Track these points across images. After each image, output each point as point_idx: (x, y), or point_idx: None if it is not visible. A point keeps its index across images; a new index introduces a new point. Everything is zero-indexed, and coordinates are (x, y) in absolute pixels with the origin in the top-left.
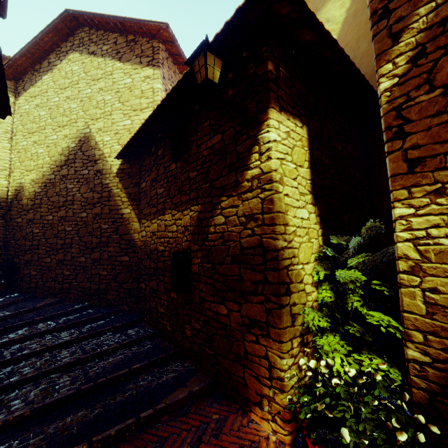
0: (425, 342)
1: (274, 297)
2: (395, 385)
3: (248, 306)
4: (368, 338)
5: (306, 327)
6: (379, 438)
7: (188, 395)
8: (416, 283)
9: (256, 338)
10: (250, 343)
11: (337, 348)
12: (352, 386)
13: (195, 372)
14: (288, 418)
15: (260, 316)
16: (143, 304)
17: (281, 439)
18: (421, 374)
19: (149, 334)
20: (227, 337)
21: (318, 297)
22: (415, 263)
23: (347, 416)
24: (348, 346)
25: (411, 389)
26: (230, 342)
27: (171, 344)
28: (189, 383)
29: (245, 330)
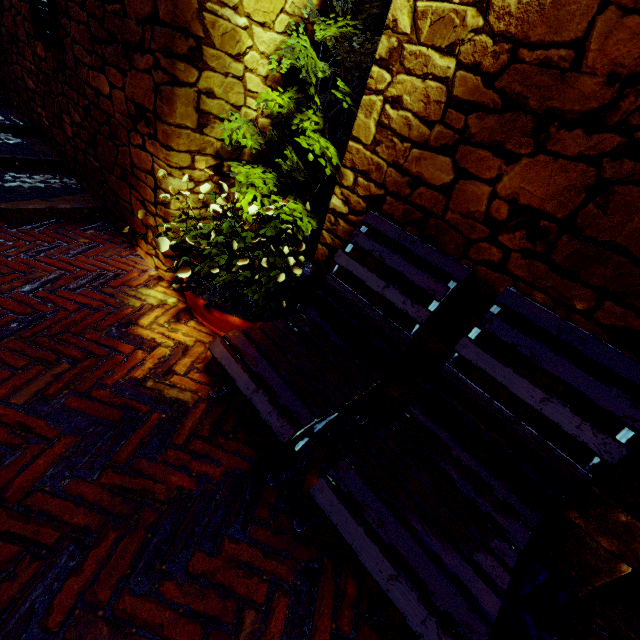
0: (353, 187)
1: (165, 59)
2: (288, 227)
3: (134, 77)
4: (298, 176)
5: (234, 150)
6: (242, 275)
7: (48, 211)
8: (383, 85)
9: (143, 141)
10: (136, 149)
11: (256, 183)
12: (258, 234)
13: (79, 193)
14: (172, 255)
15: (147, 98)
16: (5, 71)
17: (162, 275)
18: (333, 228)
19: (12, 124)
20: (111, 139)
21: (274, 113)
22: (399, 43)
23: (203, 241)
24: (278, 188)
25: (318, 246)
26: (116, 148)
27: (53, 151)
28: (58, 199)
29: (131, 127)
